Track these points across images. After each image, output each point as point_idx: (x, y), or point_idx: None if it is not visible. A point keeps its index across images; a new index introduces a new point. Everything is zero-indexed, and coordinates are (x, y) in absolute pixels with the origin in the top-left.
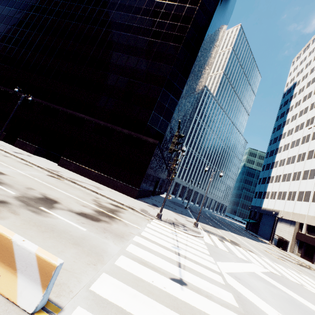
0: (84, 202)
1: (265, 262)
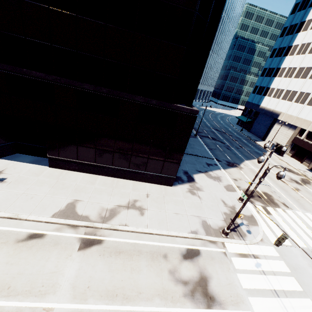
0: (178, 309)
1: (306, 225)
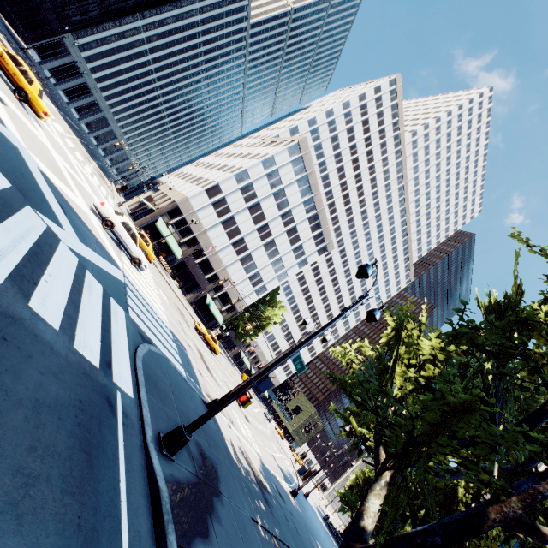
0: None
1: None
